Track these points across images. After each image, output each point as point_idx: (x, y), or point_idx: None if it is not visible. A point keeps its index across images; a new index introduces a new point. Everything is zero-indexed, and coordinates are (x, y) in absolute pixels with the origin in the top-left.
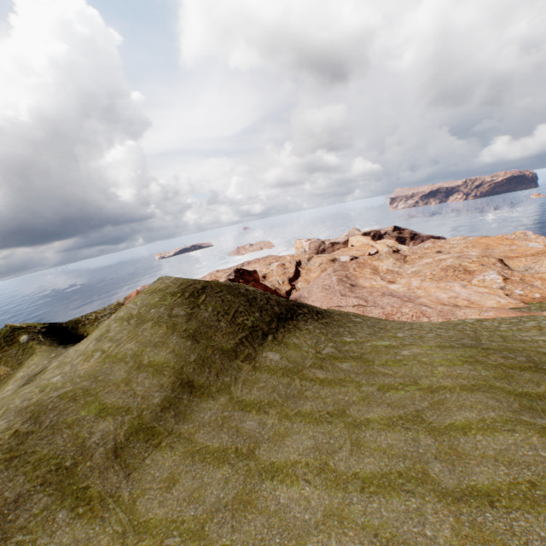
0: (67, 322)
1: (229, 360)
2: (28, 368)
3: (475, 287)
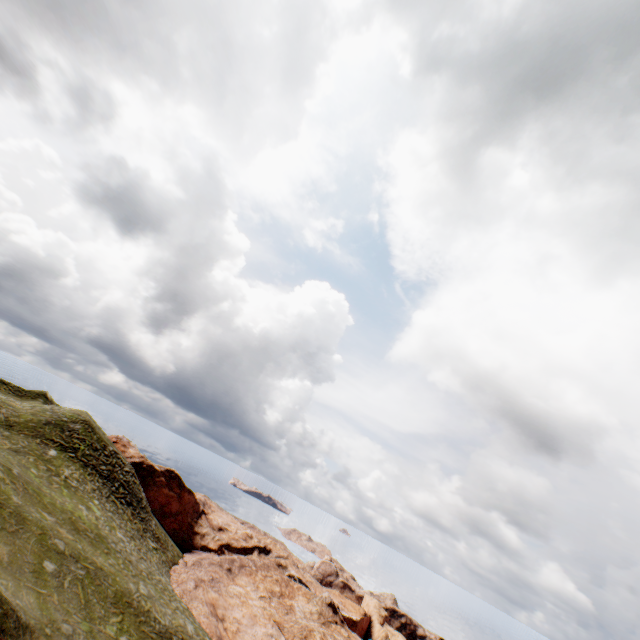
0: None
1: (38, 437)
2: None
3: None
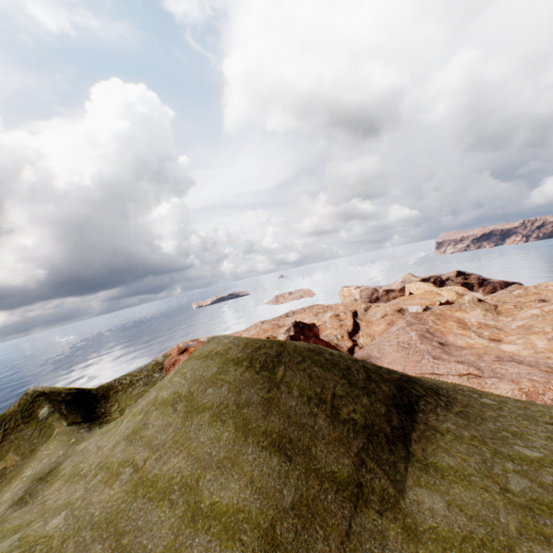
0: (97, 387)
1: (355, 508)
2: (38, 461)
3: None
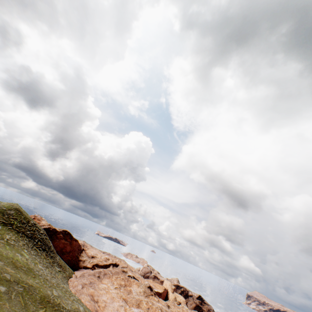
0: None
1: None
2: None
3: (123, 308)
